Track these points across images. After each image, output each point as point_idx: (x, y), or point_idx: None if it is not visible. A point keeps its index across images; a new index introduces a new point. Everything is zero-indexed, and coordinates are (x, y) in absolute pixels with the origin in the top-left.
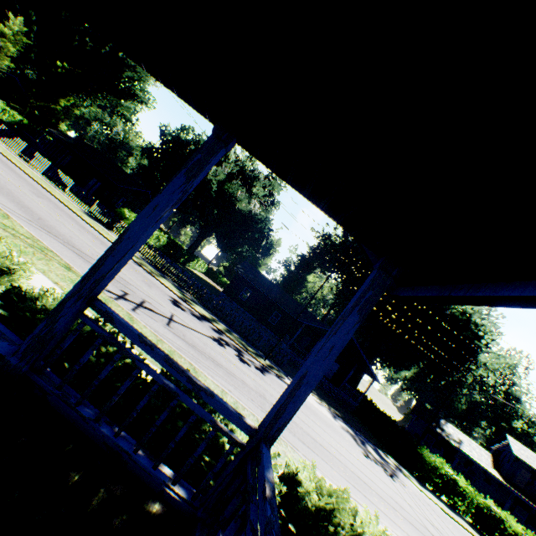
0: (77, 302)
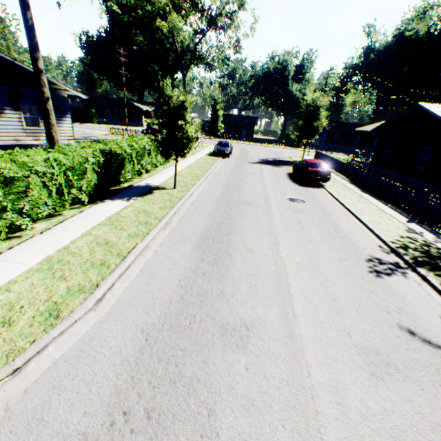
0: None
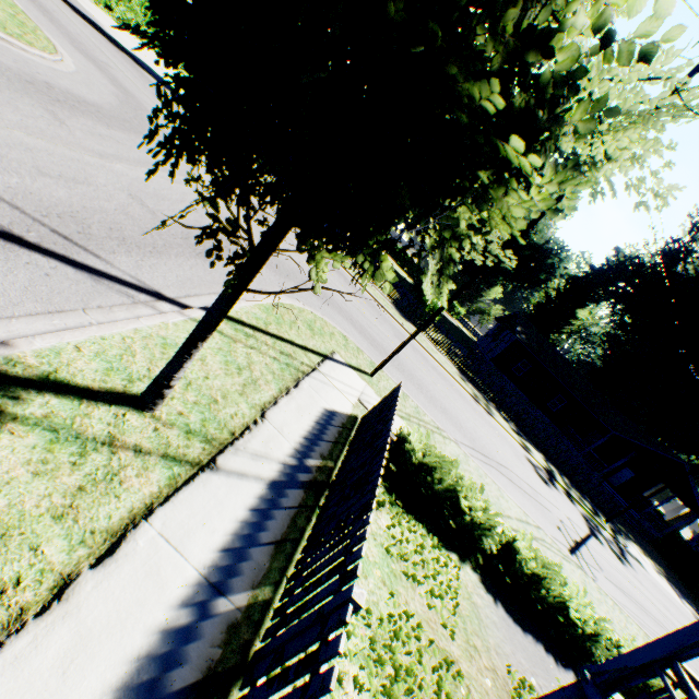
0: None
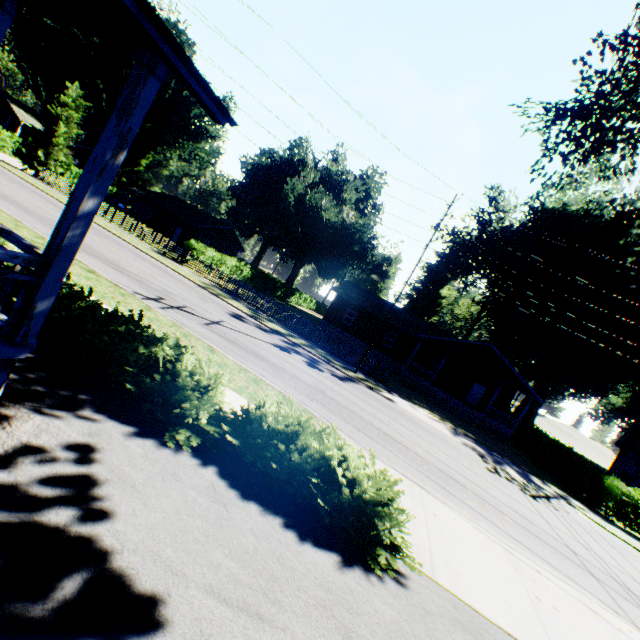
0: None
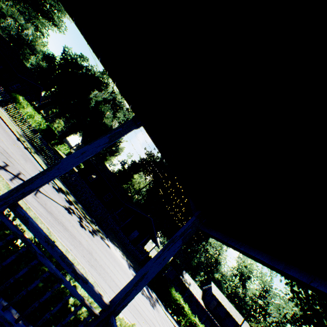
0: (2, 206)
